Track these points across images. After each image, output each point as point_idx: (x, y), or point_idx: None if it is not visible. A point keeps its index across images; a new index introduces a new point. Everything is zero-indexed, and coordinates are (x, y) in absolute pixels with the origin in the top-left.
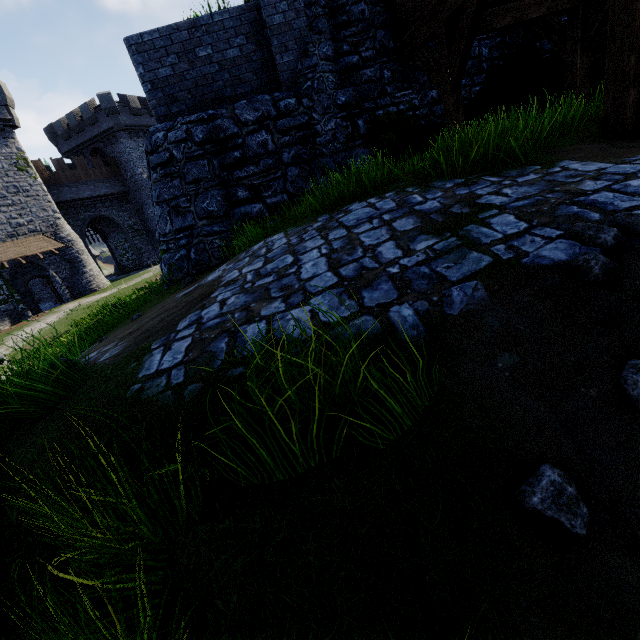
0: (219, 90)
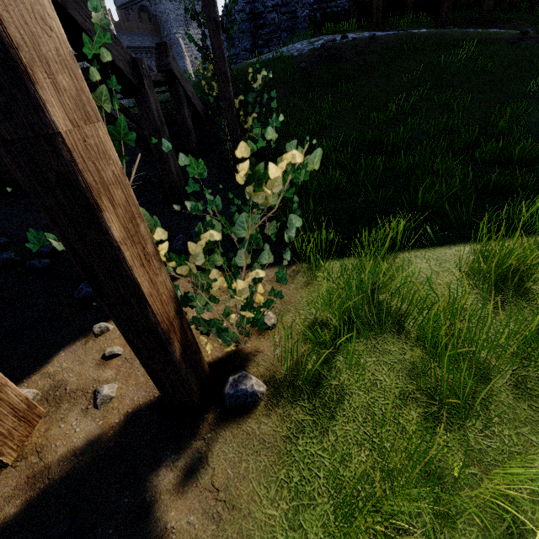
0: None
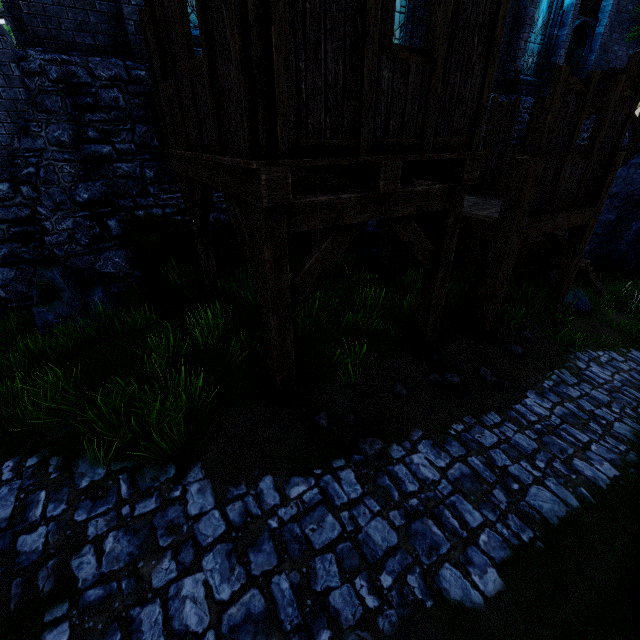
0: None
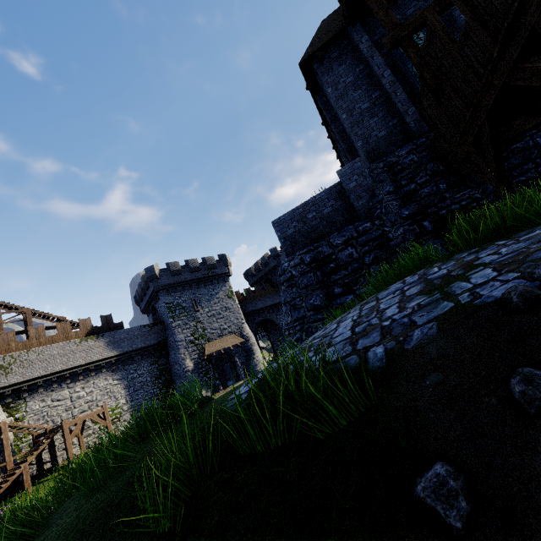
0: (320, 231)
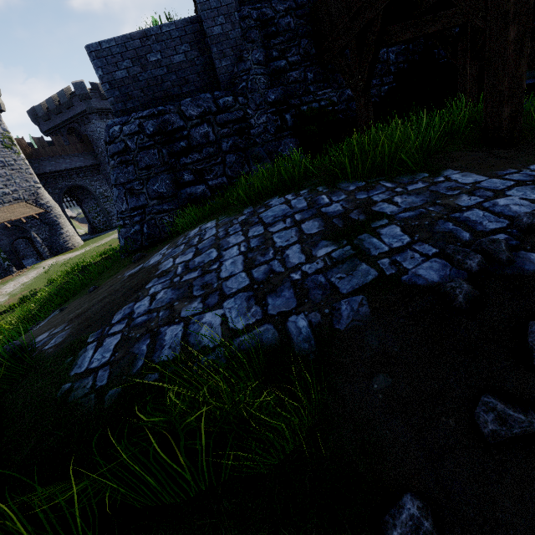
0: (168, 89)
